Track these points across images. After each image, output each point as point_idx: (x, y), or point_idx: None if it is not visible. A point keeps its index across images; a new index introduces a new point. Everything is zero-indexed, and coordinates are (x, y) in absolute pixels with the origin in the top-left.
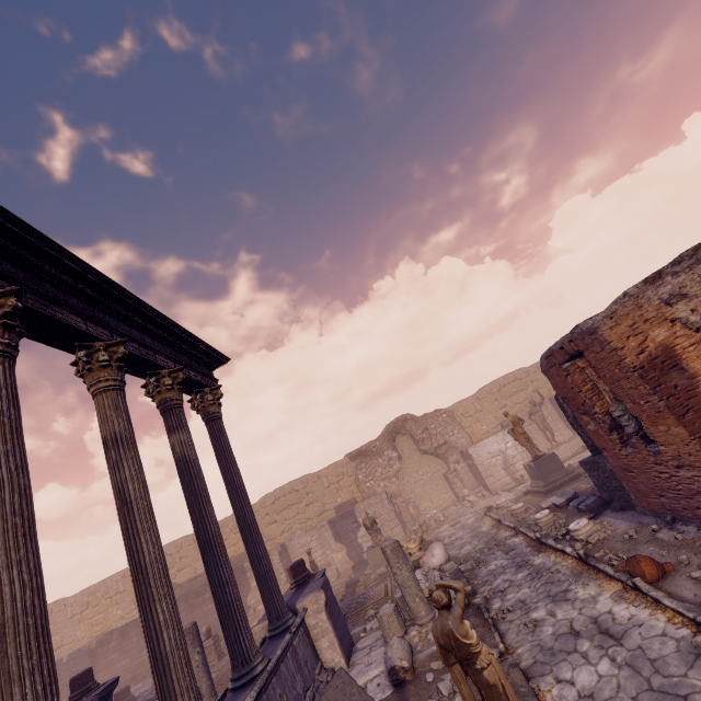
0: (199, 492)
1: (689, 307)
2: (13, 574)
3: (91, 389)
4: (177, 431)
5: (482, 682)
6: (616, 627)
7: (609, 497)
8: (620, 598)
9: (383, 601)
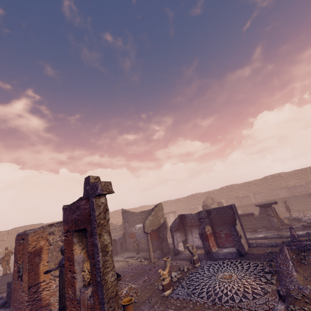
0: None
1: (53, 237)
2: None
3: None
4: None
5: None
6: None
7: (7, 301)
8: None
9: None
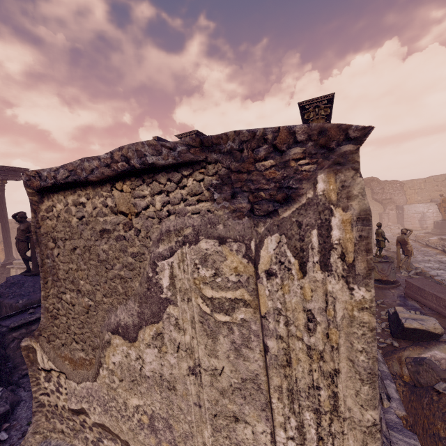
0: None
1: None
2: None
3: None
4: None
5: (406, 249)
6: (445, 262)
7: None
8: None
9: None
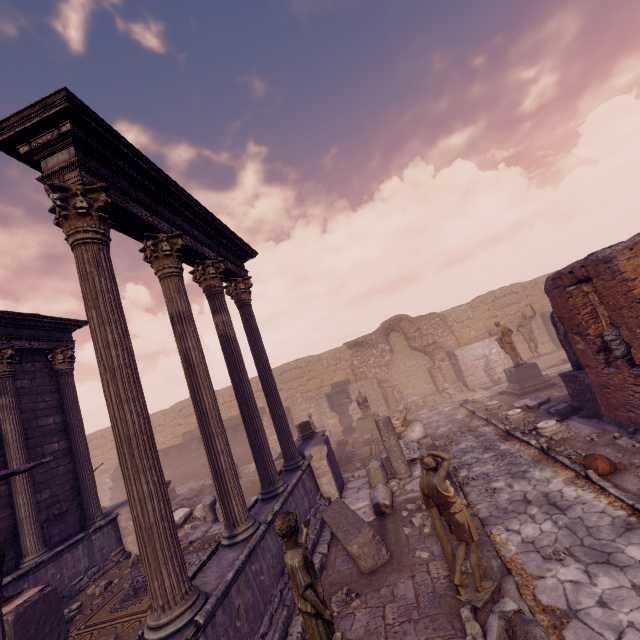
0: (238, 362)
1: None
2: (131, 407)
3: (158, 274)
4: (220, 313)
5: (453, 521)
6: (563, 501)
7: (580, 406)
8: (571, 483)
9: (369, 459)
